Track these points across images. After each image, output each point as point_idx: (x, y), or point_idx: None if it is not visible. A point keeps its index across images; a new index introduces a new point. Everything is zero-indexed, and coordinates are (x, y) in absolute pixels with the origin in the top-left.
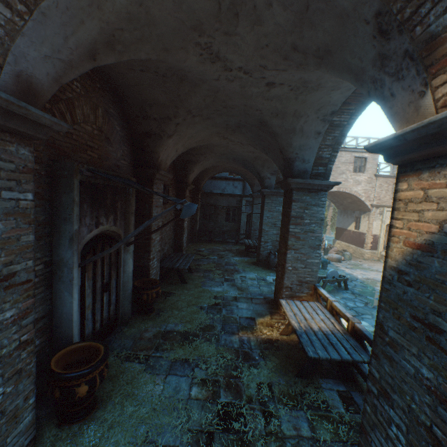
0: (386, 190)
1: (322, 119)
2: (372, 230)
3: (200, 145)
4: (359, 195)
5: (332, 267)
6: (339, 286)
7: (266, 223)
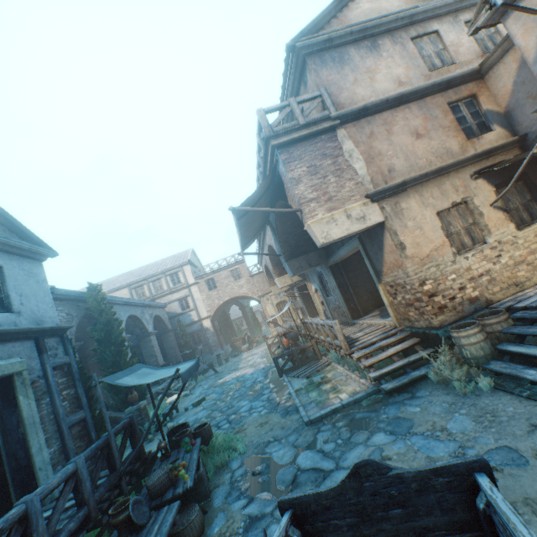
0: (263, 282)
1: (89, 322)
2: (269, 313)
3: (76, 336)
4: (247, 294)
5: (237, 358)
6: (215, 372)
7: (146, 356)
